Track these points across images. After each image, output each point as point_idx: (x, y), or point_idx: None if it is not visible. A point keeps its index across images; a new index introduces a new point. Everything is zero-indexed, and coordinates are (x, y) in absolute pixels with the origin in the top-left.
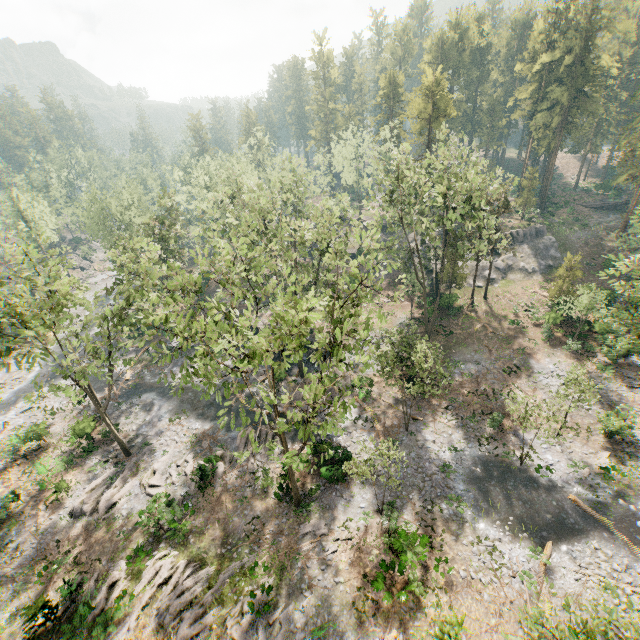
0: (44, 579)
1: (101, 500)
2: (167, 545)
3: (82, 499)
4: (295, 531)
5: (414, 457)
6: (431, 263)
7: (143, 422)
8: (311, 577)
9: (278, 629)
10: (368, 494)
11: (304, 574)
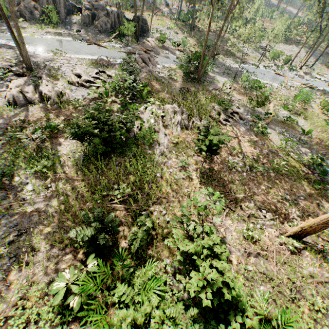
0: (43, 139)
1: (43, 90)
2: (141, 104)
3: (17, 90)
4: (206, 89)
5: (224, 67)
6: (166, 0)
7: (16, 54)
8: (230, 99)
9: (236, 115)
10: (221, 77)
11: (226, 100)
